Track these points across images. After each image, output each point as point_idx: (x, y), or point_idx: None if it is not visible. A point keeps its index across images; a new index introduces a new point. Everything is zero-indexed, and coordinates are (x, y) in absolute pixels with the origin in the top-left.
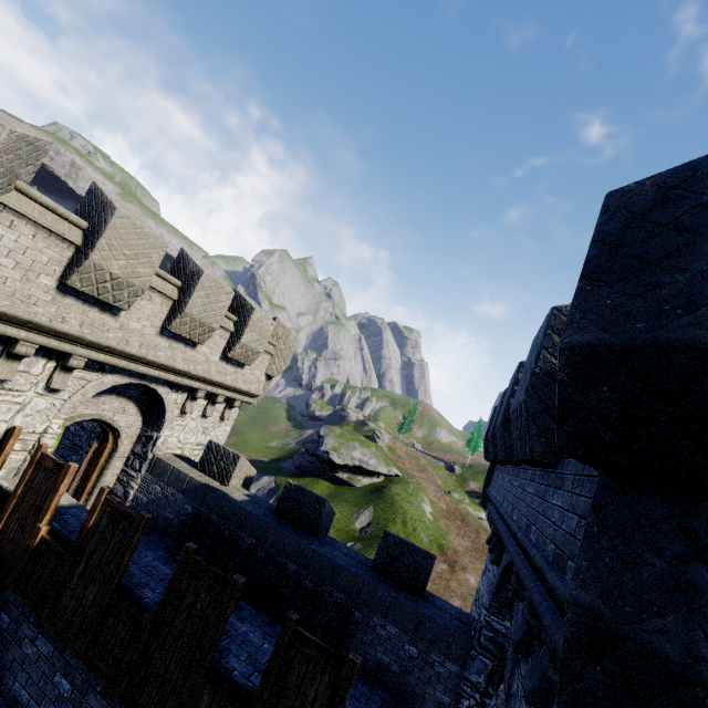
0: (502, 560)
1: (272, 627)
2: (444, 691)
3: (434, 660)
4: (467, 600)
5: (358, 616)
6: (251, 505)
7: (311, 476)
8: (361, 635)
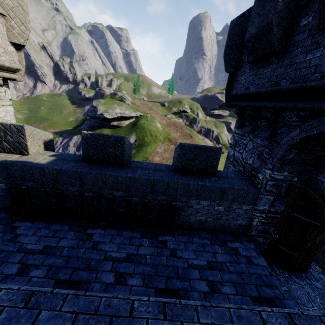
0: (290, 134)
1: (121, 236)
2: (242, 220)
3: (235, 208)
4: None
5: (179, 204)
6: (59, 162)
7: (98, 129)
8: (183, 213)
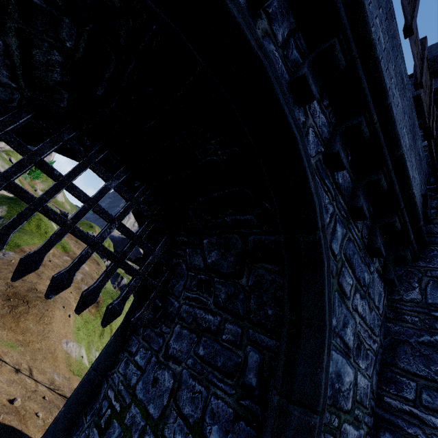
0: None
1: None
2: None
3: None
4: (86, 275)
5: None
6: None
7: None
8: None
